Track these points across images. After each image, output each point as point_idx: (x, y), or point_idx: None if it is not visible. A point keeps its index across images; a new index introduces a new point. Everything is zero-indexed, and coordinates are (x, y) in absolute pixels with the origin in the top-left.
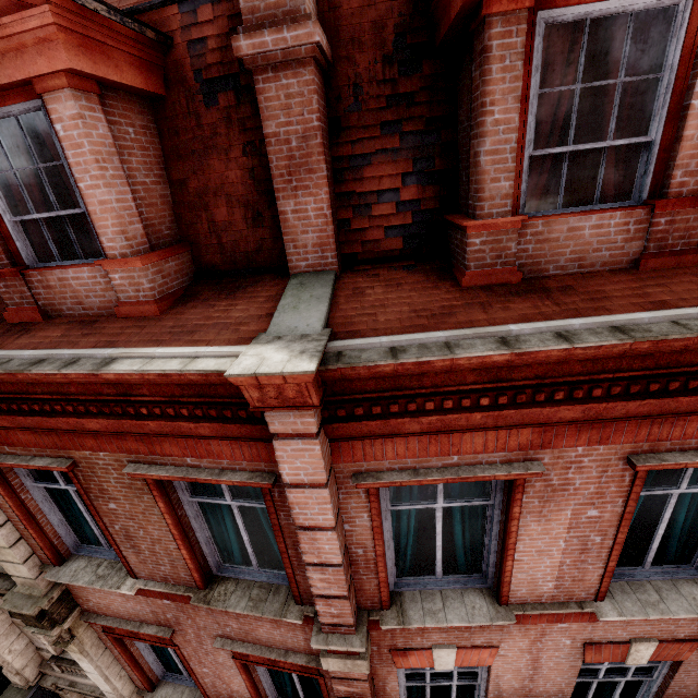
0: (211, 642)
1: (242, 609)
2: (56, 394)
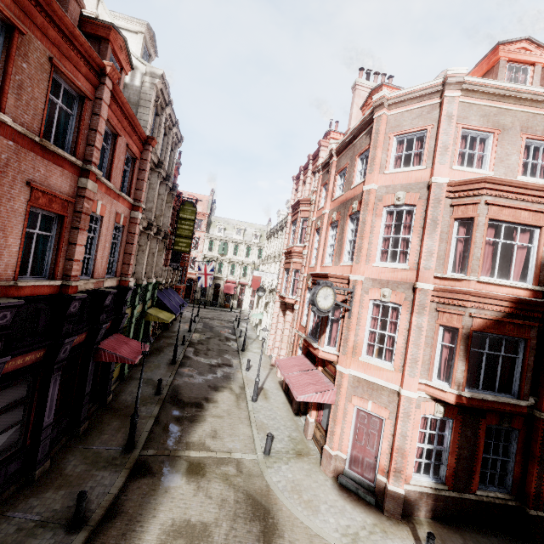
0: (20, 187)
1: (64, 152)
2: (48, 11)
